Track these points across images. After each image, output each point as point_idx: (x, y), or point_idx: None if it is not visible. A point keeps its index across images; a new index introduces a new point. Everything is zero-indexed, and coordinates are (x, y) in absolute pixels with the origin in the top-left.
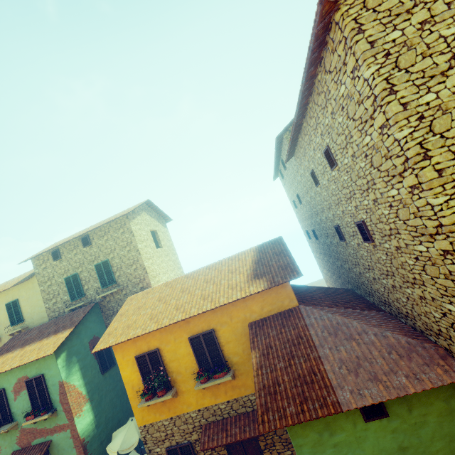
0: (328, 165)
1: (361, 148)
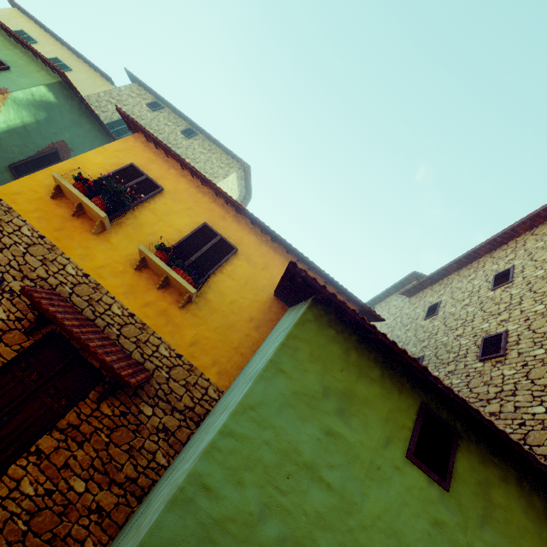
0: (489, 287)
1: None
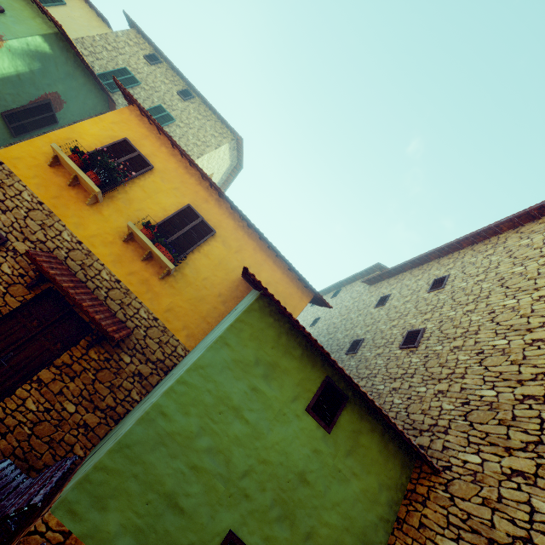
0: (427, 289)
1: (500, 275)
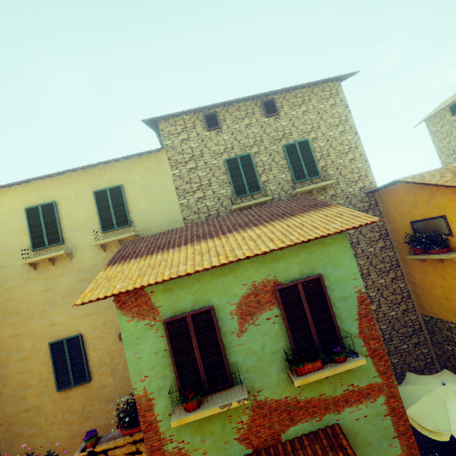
0: None
1: None
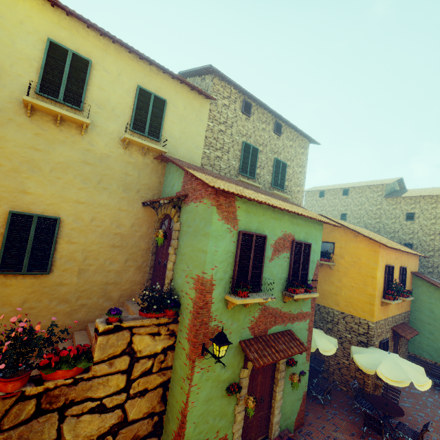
0: None
1: None
